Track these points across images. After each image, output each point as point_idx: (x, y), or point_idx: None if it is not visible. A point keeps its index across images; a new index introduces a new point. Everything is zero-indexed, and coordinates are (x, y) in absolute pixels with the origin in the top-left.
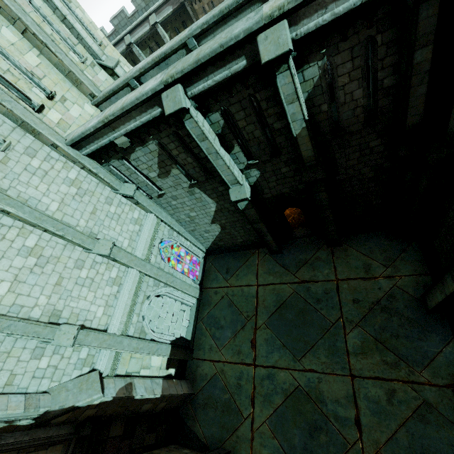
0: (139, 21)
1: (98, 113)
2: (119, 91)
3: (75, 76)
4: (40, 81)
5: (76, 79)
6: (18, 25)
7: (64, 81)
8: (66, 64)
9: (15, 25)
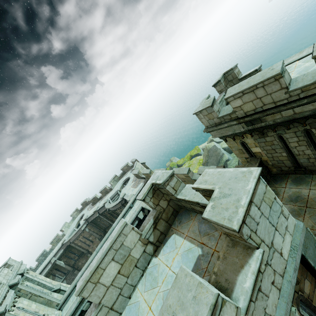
0: (45, 266)
1: (73, 302)
2: (71, 291)
3: (50, 301)
4: (39, 313)
5: (50, 302)
6: (28, 295)
7: (45, 307)
8: (47, 298)
9: (26, 297)
